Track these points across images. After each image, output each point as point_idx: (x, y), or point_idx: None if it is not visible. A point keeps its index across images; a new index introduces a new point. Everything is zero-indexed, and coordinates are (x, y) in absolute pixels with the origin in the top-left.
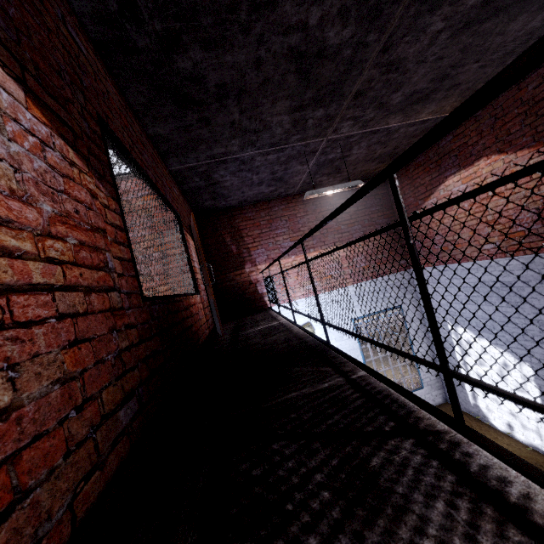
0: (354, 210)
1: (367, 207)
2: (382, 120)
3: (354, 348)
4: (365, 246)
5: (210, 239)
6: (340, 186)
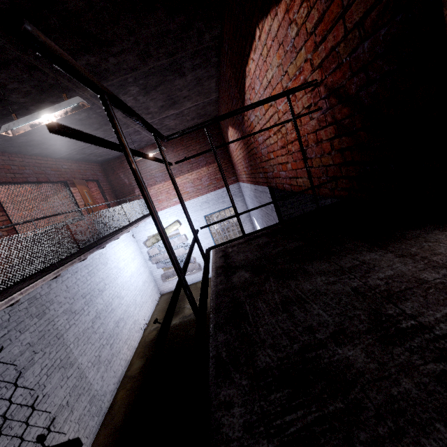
0: (199, 147)
1: (207, 144)
2: (162, 114)
3: (207, 232)
4: (208, 171)
5: (111, 177)
6: (151, 152)
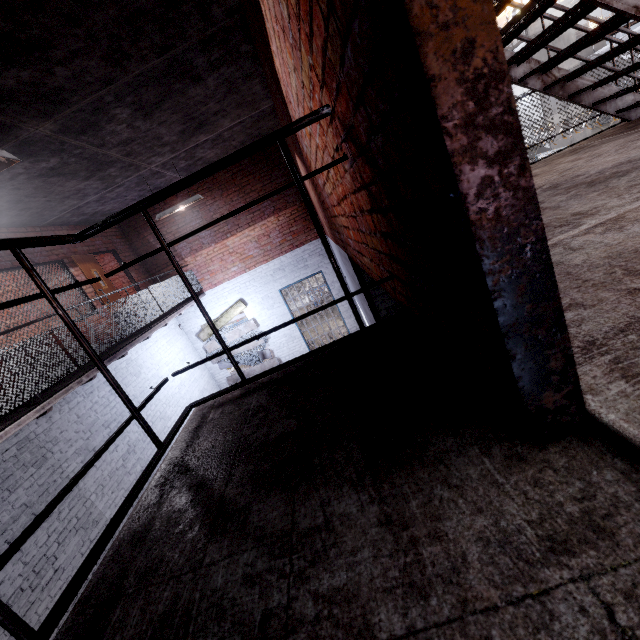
0: (261, 186)
1: (273, 180)
2: (187, 143)
3: (285, 314)
4: (278, 222)
5: (136, 243)
6: (182, 205)
